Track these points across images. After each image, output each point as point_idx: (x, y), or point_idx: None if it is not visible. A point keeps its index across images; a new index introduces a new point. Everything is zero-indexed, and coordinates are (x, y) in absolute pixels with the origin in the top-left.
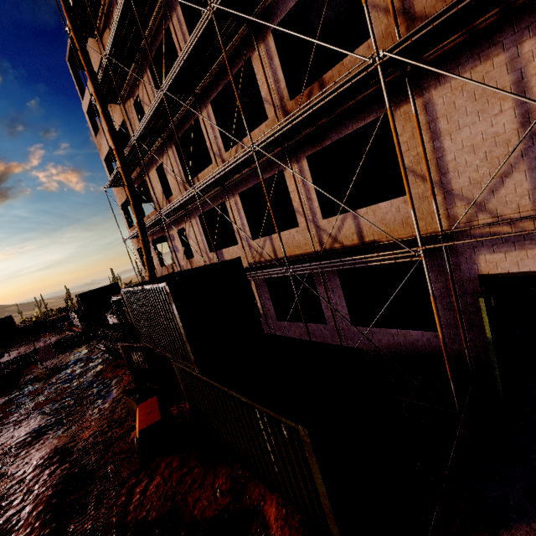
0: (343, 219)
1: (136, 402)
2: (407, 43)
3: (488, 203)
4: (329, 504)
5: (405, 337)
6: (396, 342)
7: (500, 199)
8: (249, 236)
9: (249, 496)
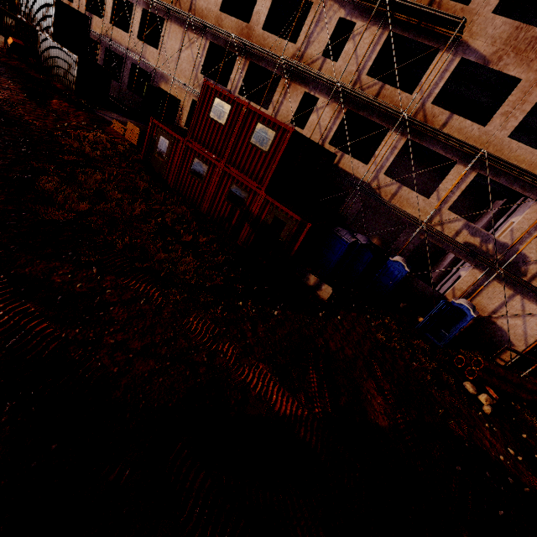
0: (142, 44)
1: (5, 38)
2: (157, 2)
3: (168, 67)
4: (76, 79)
5: (138, 100)
6: (135, 101)
7: (169, 67)
8: (109, 20)
9: (53, 83)
